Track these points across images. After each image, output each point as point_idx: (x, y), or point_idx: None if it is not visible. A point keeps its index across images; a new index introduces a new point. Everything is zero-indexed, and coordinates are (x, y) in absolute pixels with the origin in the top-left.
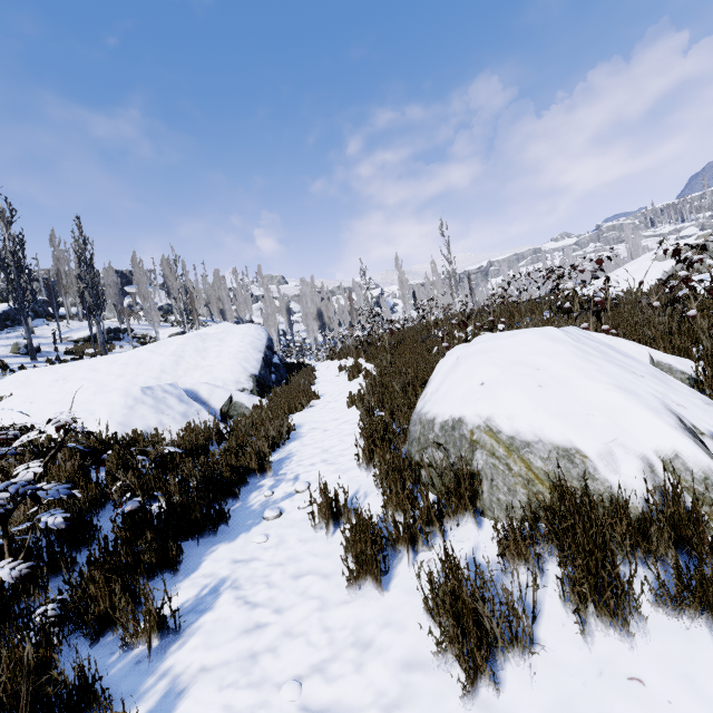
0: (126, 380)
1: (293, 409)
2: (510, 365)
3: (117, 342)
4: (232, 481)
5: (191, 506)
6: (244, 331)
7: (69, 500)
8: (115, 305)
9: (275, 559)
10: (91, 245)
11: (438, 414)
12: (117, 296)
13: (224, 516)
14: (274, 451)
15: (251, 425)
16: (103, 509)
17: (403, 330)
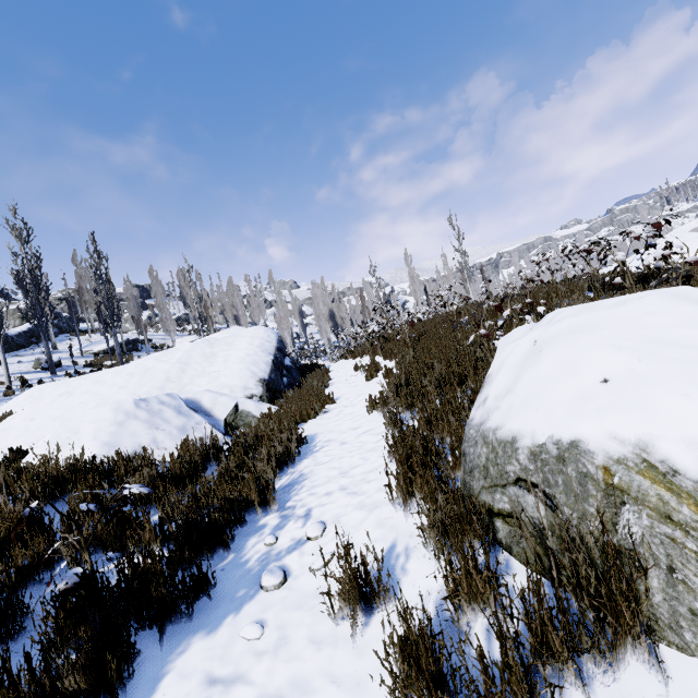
0: (129, 391)
1: (305, 416)
2: (649, 347)
3: (136, 353)
4: (221, 525)
5: (157, 573)
6: (253, 333)
7: (1, 564)
8: (133, 317)
9: (271, 684)
10: (106, 259)
11: (522, 433)
12: (136, 309)
13: (205, 585)
14: (282, 473)
15: (255, 439)
16: (51, 571)
17: (424, 321)
